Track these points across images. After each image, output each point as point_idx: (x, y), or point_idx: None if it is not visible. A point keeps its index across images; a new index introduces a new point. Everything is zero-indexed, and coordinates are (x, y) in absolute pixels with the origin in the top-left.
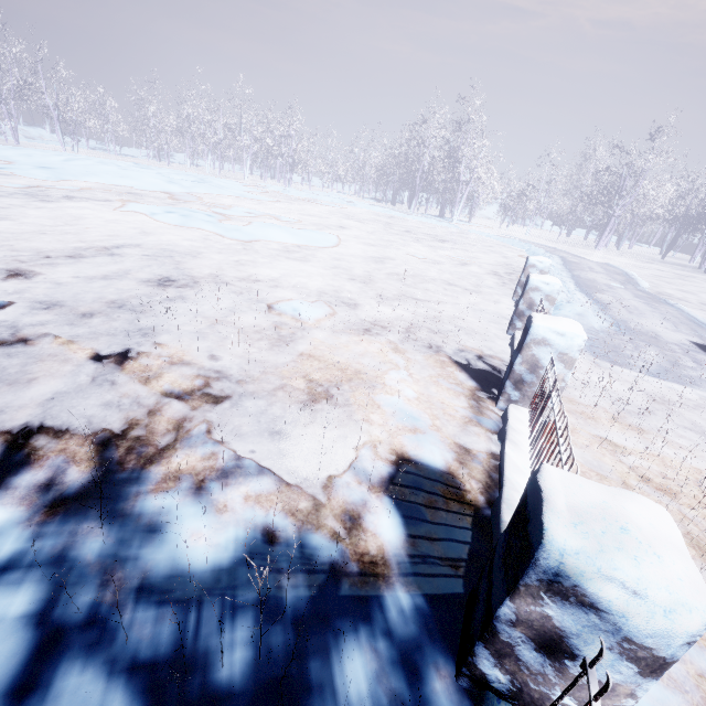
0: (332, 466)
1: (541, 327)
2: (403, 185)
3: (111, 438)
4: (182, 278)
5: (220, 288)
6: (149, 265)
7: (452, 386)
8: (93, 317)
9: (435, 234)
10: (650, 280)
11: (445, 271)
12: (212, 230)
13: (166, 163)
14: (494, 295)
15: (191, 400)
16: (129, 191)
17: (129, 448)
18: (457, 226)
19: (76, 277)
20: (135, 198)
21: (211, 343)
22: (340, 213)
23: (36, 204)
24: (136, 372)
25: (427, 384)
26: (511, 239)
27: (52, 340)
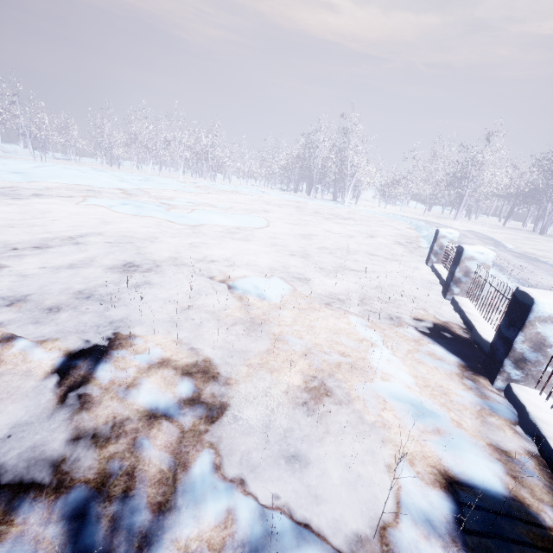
0: (373, 503)
1: (546, 303)
2: (302, 178)
3: (89, 501)
4: (143, 262)
5: (180, 270)
6: (112, 251)
7: (438, 364)
8: (59, 310)
9: (336, 213)
10: (509, 242)
11: (359, 243)
12: (163, 217)
13: (116, 168)
14: (410, 262)
15: (182, 417)
16: (89, 189)
17: (115, 518)
18: (349, 207)
19: (42, 267)
20: (94, 193)
21: (186, 332)
22: (259, 200)
23: (8, 201)
24: (111, 380)
25: (413, 363)
26: (394, 215)
27: (13, 345)
